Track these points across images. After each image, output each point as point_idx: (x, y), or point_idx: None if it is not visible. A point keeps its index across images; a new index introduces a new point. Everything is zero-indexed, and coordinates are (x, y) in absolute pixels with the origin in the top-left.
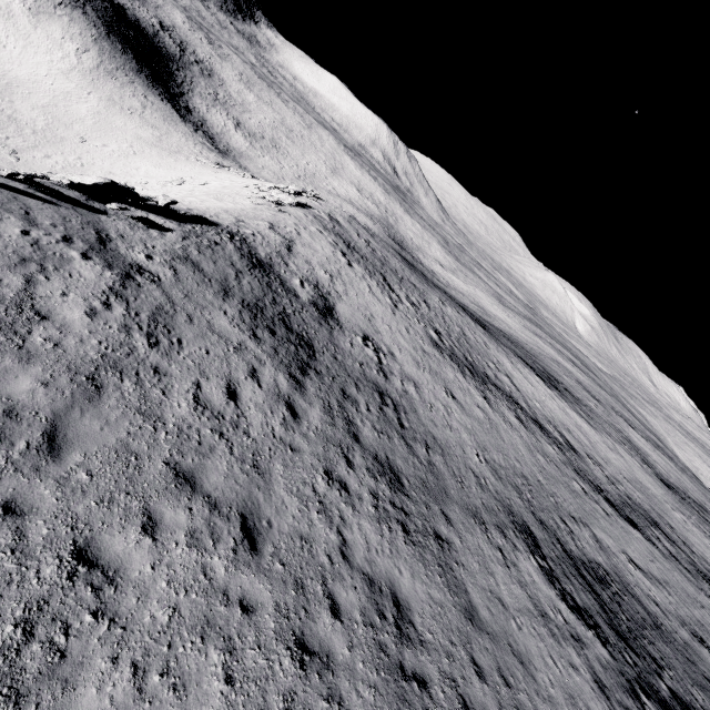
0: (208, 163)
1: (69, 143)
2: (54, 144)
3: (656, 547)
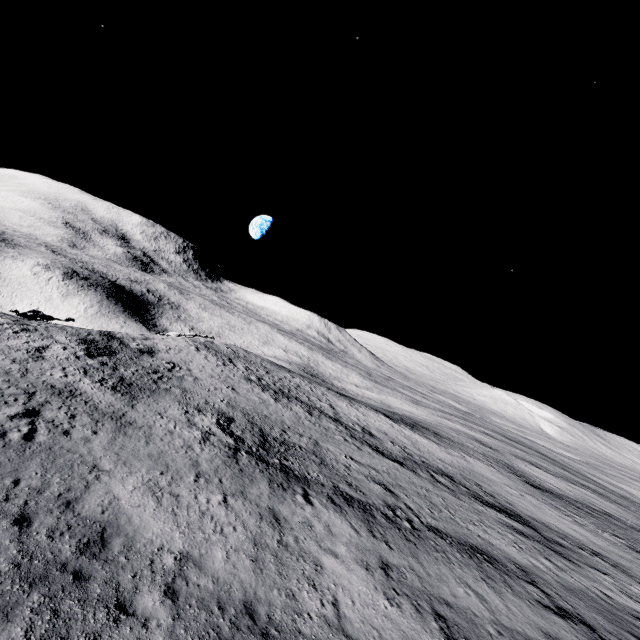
0: None
1: None
2: None
3: (413, 472)
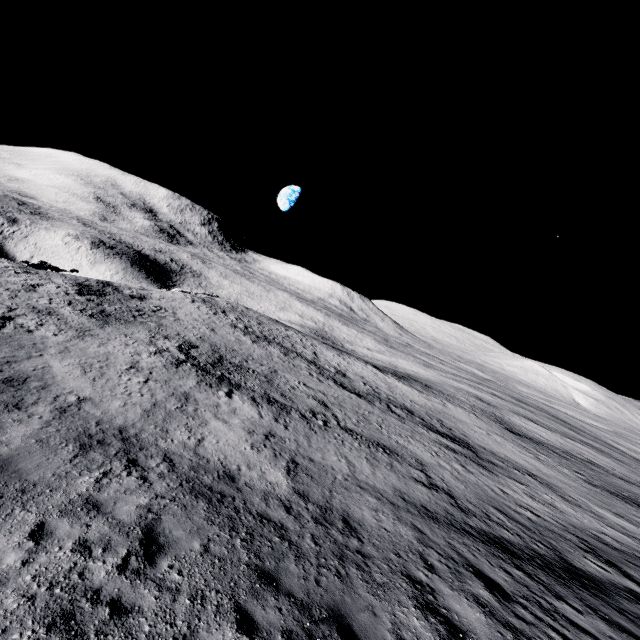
0: None
1: None
2: None
3: (368, 402)
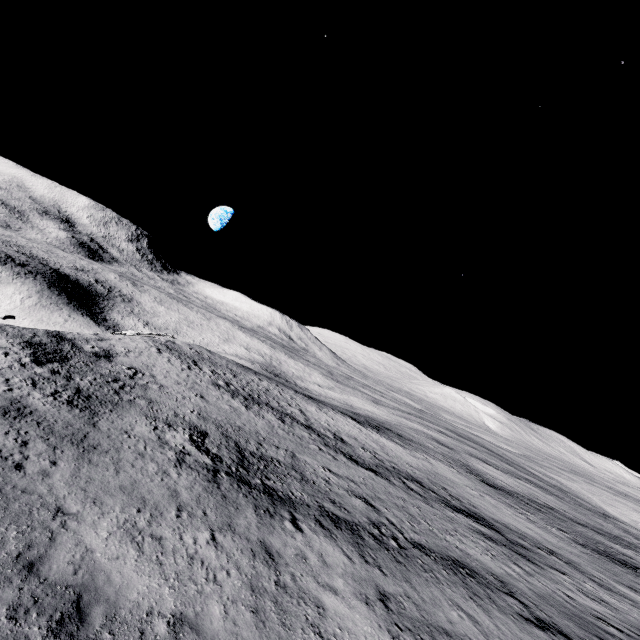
0: None
1: None
2: None
3: (387, 480)
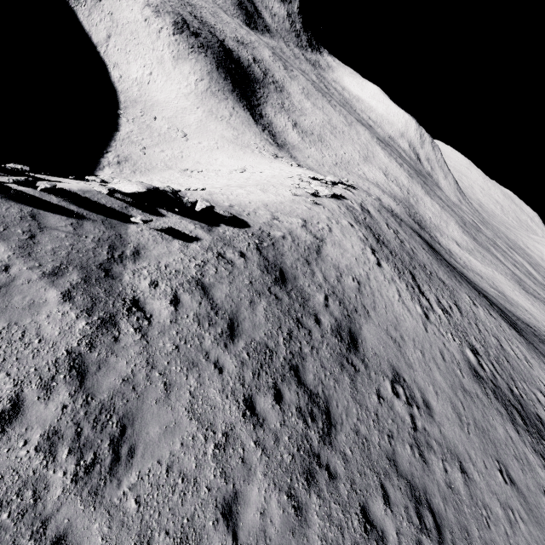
0: (266, 155)
1: (178, 142)
2: (169, 143)
3: None
